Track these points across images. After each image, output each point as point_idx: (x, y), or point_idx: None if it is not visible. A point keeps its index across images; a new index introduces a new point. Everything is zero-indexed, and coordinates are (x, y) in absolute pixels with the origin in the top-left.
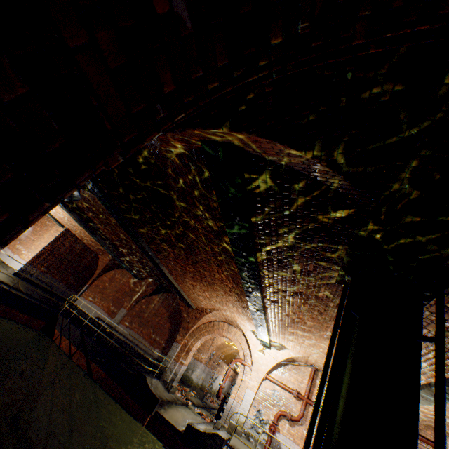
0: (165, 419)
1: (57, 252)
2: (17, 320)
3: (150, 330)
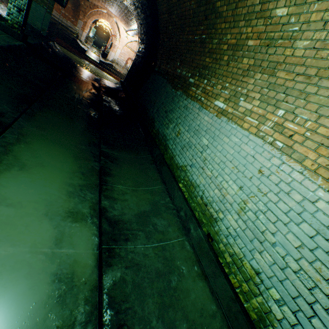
0: (90, 58)
1: None
2: None
3: (59, 7)
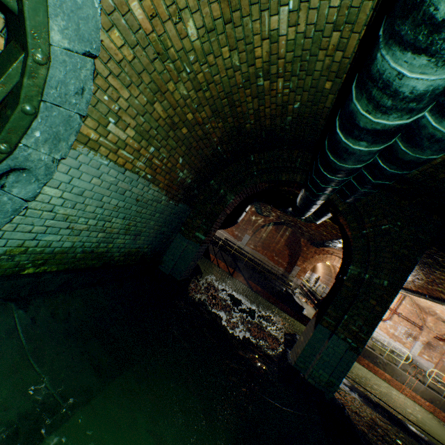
0: (309, 318)
1: None
2: None
3: (272, 254)
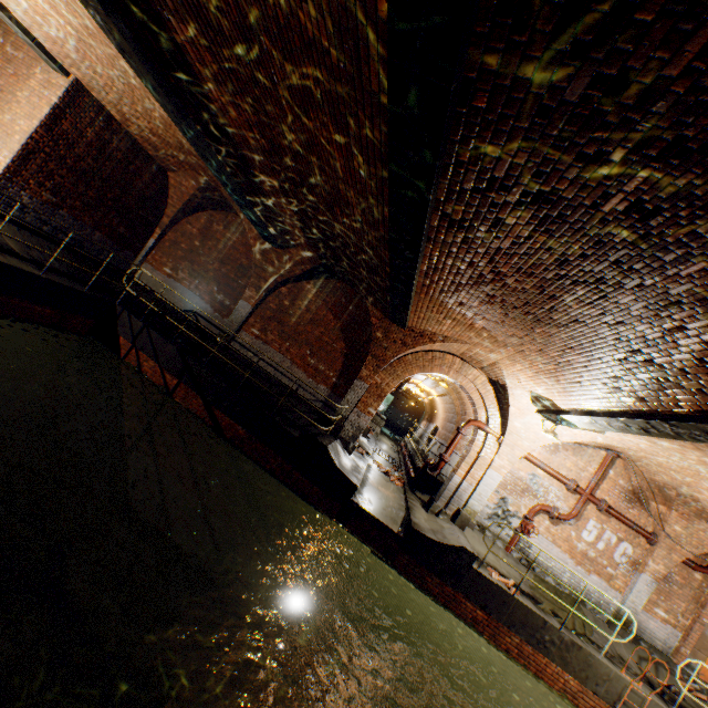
0: (369, 514)
1: (69, 154)
2: (33, 320)
3: (305, 351)
